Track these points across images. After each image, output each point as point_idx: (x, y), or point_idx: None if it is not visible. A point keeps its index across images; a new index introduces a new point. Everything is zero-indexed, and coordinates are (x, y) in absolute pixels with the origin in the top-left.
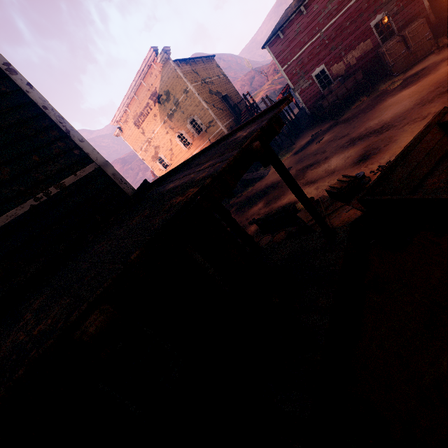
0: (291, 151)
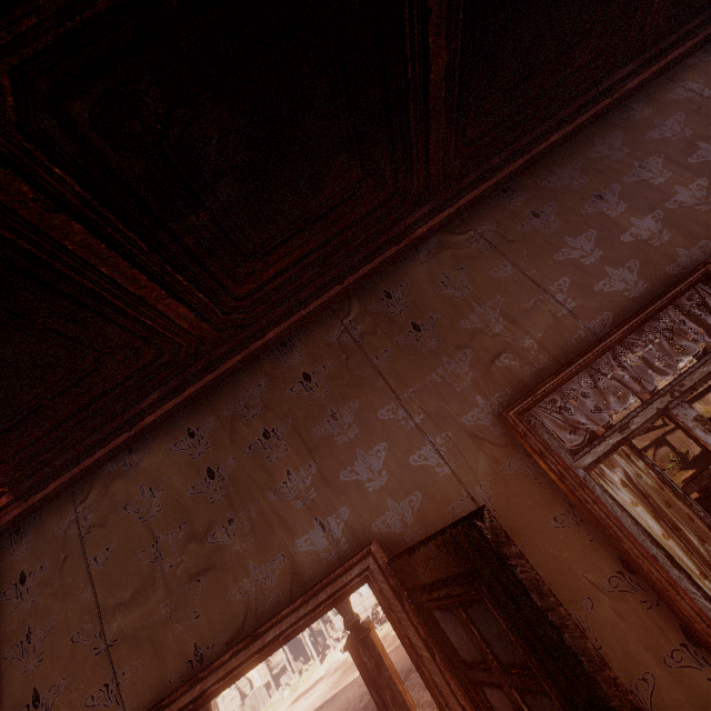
0: (302, 686)
